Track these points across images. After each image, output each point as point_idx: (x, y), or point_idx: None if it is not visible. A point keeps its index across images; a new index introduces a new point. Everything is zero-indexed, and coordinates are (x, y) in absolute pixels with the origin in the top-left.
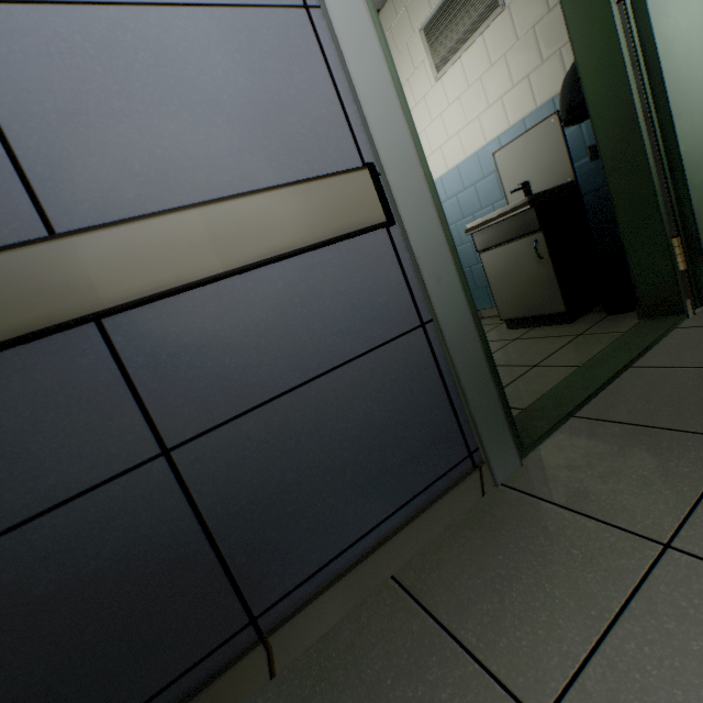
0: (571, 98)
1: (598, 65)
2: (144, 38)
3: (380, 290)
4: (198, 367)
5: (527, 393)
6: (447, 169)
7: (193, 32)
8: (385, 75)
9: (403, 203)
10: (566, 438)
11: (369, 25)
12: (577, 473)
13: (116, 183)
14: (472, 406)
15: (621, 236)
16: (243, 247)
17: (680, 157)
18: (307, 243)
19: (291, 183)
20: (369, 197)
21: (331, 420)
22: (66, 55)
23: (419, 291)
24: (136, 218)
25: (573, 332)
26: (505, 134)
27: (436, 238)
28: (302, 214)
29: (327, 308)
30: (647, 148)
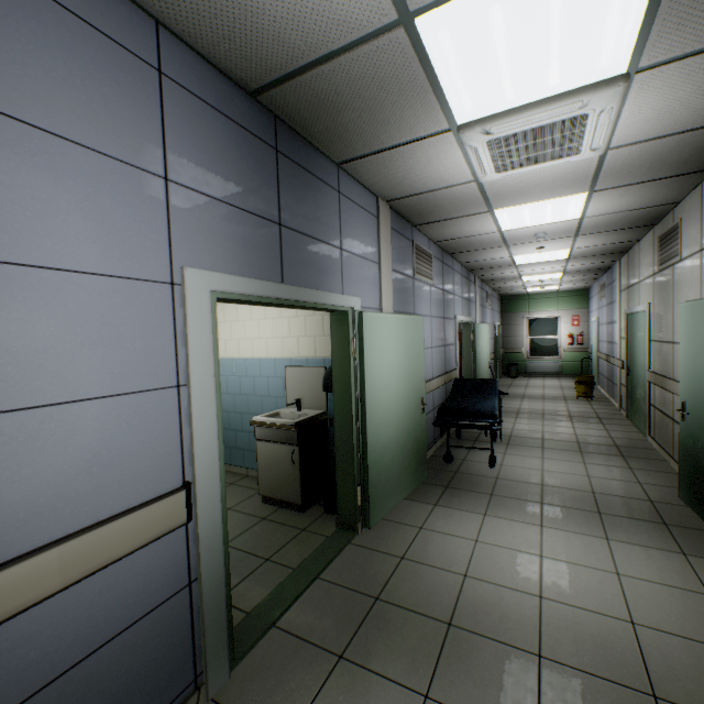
0: (329, 381)
1: (341, 379)
2: (64, 423)
3: (169, 564)
4: (6, 666)
5: (255, 593)
6: (253, 356)
7: (100, 413)
8: (214, 423)
9: (202, 503)
10: (264, 649)
11: (214, 396)
12: (260, 686)
13: (0, 530)
14: (208, 640)
15: (336, 473)
16: (82, 566)
17: (367, 444)
18: (129, 551)
19: (132, 511)
20: (181, 507)
21: (99, 681)
22: (2, 444)
23: (195, 558)
24: (11, 564)
25: (302, 524)
26: (296, 359)
27: (217, 522)
28: (132, 531)
29: (126, 588)
30: (355, 433)
